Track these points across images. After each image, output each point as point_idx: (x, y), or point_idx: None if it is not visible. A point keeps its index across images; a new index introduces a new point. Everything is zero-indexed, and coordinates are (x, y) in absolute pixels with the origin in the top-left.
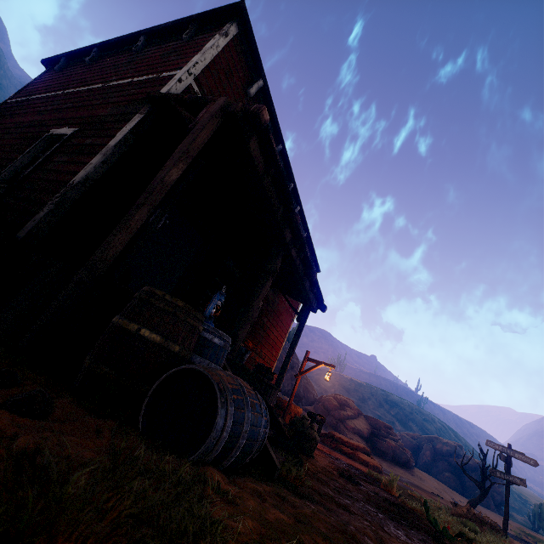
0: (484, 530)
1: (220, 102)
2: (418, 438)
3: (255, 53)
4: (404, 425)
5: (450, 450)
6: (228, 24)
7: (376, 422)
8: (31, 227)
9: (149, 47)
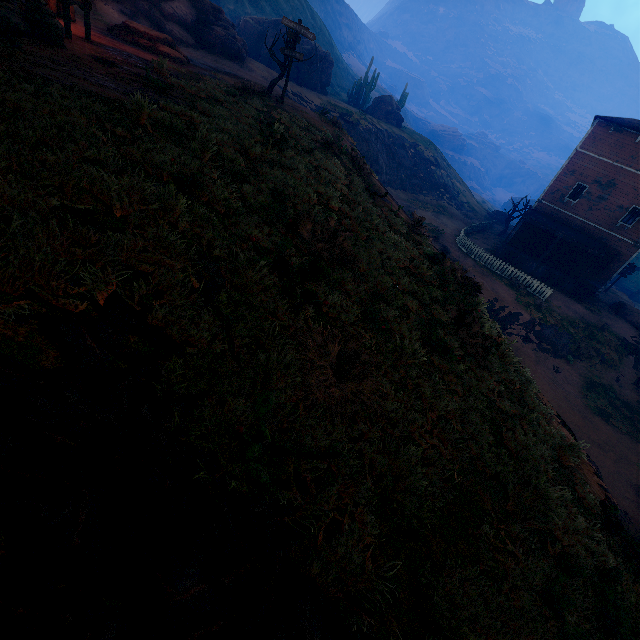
0: (254, 97)
1: None
2: (265, 24)
3: None
4: (255, 6)
5: None
6: None
7: (202, 3)
8: None
9: None
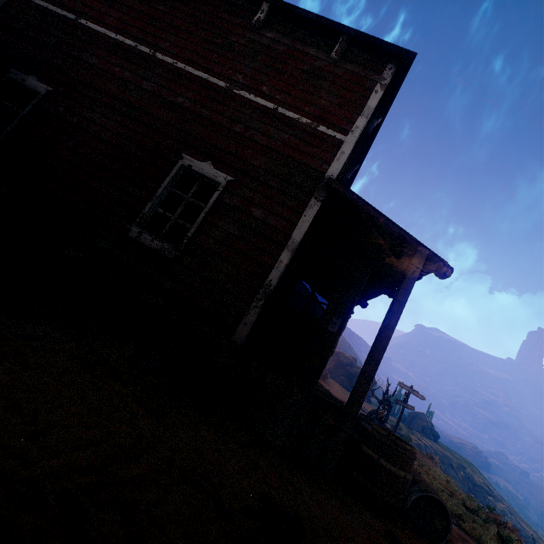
0: None
1: (422, 255)
2: None
3: (393, 98)
4: None
5: (348, 362)
6: (388, 68)
7: None
8: (246, 333)
9: (275, 29)
